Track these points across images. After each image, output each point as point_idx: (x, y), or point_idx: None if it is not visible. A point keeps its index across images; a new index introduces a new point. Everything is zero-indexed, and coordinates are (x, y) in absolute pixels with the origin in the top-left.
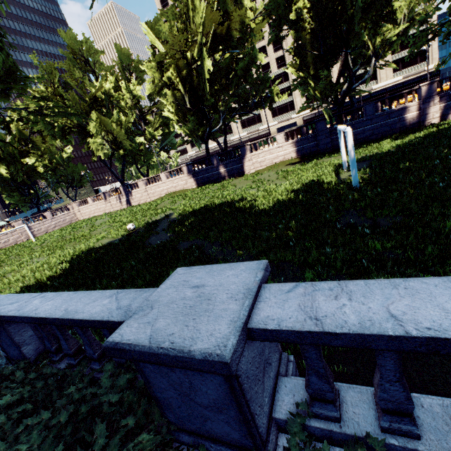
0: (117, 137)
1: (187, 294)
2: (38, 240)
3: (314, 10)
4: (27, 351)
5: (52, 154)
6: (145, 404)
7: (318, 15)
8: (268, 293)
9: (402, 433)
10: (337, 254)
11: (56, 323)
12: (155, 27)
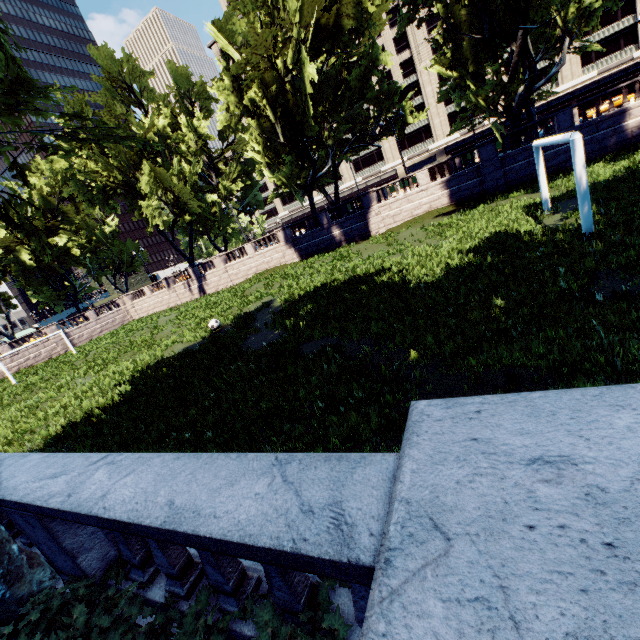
0: (180, 195)
1: (535, 487)
2: (80, 352)
3: None
4: (88, 562)
5: (90, 229)
6: None
7: None
8: None
9: None
10: (632, 347)
11: (153, 535)
12: (226, 27)
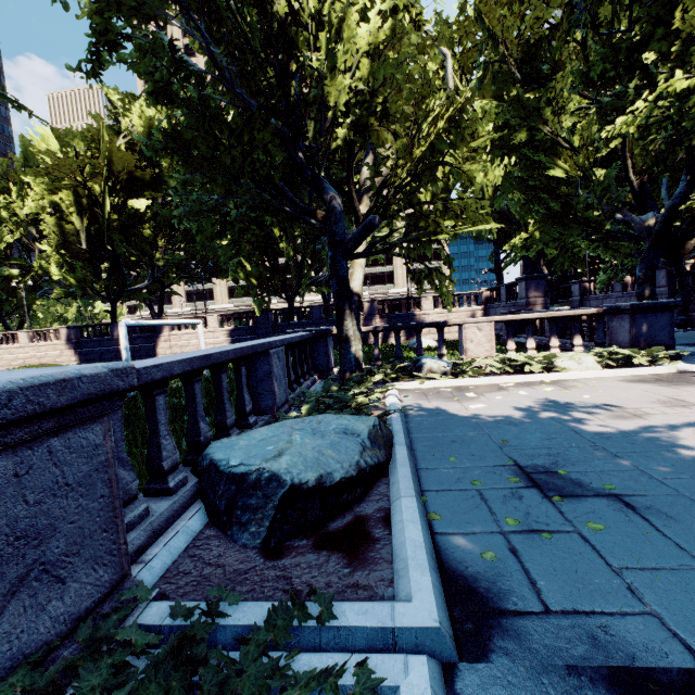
0: None
1: None
2: None
3: None
4: None
5: None
6: None
7: None
8: None
9: None
10: None
11: None
12: (66, 139)
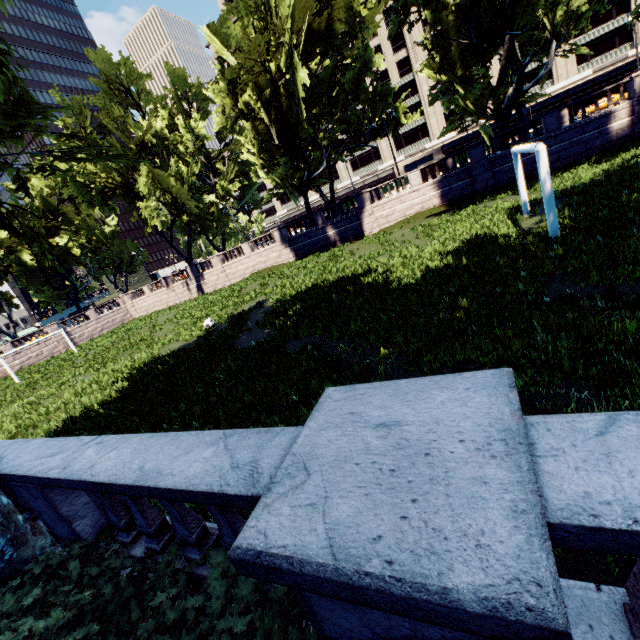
0: (177, 196)
1: (371, 441)
2: (81, 350)
3: None
4: (82, 528)
5: (90, 229)
6: (297, 637)
7: None
8: (550, 437)
9: None
10: (559, 345)
11: (127, 492)
12: (221, 31)
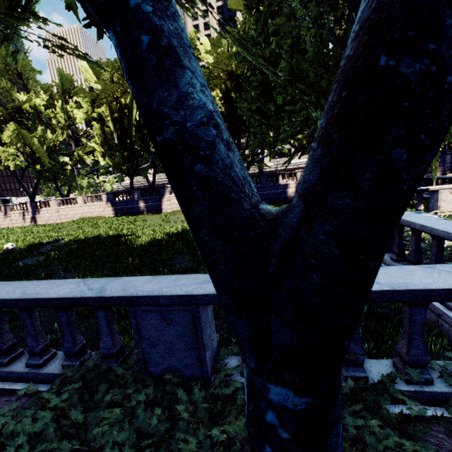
0: (35, 151)
1: None
2: None
3: (225, 100)
4: None
5: None
6: None
7: (228, 104)
8: None
9: (0, 364)
10: None
11: None
12: (97, 69)
